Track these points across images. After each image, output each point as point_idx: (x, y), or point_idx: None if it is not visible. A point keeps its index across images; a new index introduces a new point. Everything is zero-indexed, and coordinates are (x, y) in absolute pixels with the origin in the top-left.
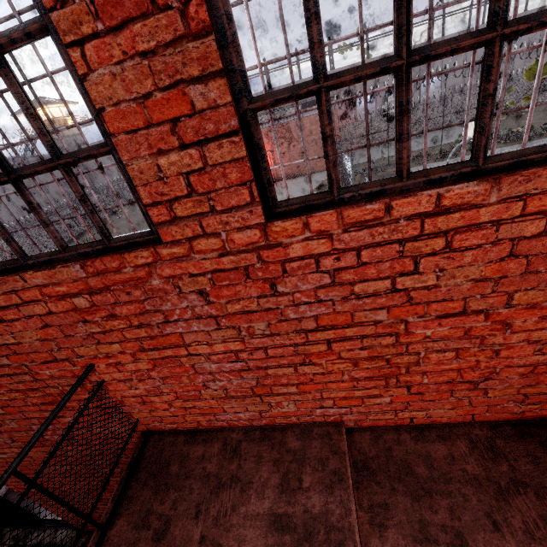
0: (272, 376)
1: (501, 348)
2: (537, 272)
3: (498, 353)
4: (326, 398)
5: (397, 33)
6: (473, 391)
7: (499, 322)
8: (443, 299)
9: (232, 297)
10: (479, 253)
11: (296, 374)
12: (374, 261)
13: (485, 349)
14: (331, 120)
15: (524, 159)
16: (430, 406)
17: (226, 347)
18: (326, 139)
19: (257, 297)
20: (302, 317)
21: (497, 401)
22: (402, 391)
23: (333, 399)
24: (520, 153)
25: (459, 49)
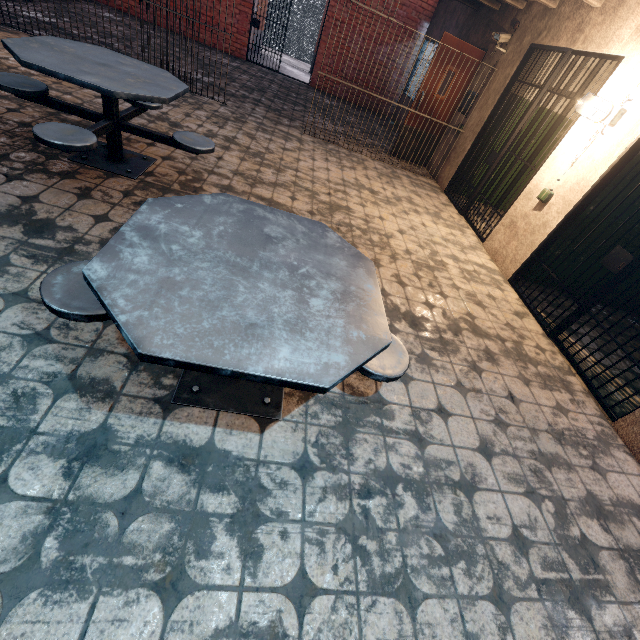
0: None
1: None
2: None
3: None
4: None
5: None
6: None
7: None
8: None
9: None
10: None
11: None
12: None
13: None
14: None
15: None
16: None
17: None
18: None
19: None
20: None
21: None
22: None
23: None
24: None
25: None
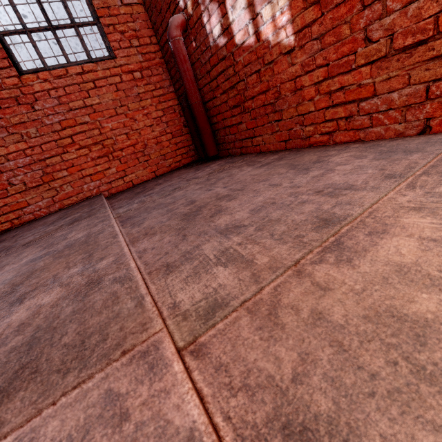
0: (50, 166)
1: (140, 131)
2: (129, 96)
3: (141, 134)
4: (86, 176)
5: (46, 20)
6: (146, 157)
7: (132, 119)
8: (107, 109)
9: (12, 115)
10: (108, 89)
11: (63, 162)
12: (72, 93)
13: (136, 133)
14: (34, 41)
15: (103, 59)
16: (135, 170)
17: (17, 148)
18: (35, 47)
19: (26, 114)
20: (53, 123)
21: (157, 161)
22: (119, 163)
23: (90, 176)
24: (101, 58)
25: (67, 27)
